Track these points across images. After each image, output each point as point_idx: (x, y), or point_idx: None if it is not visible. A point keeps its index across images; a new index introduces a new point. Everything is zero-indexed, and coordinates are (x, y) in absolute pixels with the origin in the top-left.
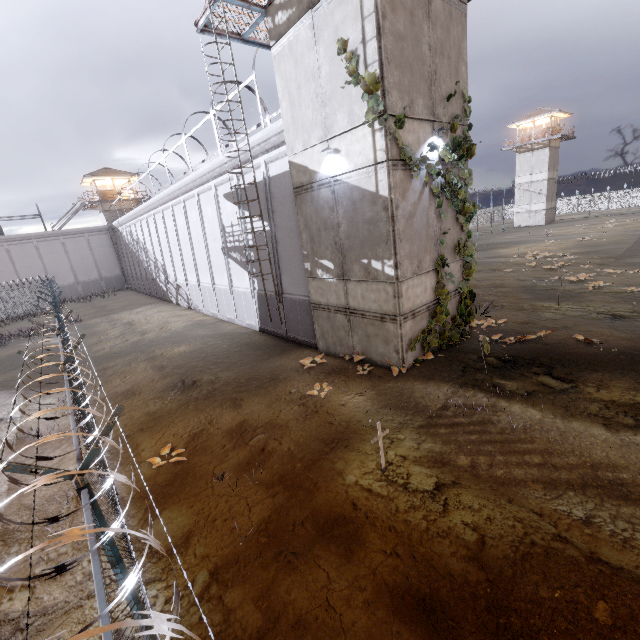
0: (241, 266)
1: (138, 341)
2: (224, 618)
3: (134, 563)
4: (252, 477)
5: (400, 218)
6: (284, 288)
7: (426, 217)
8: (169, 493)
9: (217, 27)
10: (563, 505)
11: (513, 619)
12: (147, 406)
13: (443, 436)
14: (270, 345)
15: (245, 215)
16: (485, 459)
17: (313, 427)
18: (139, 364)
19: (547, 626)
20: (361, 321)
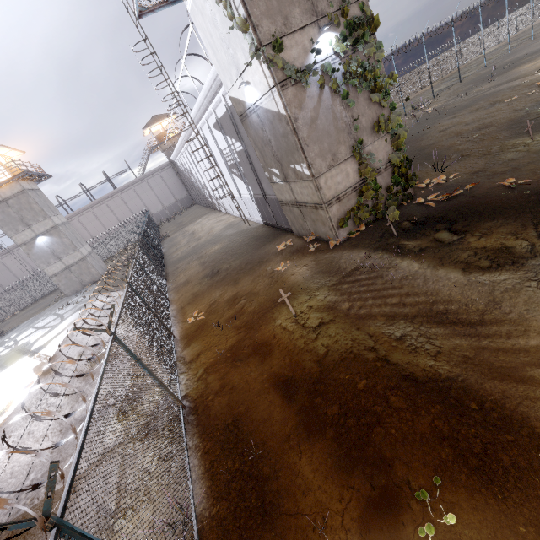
0: (239, 178)
1: (195, 246)
2: (206, 386)
3: (174, 365)
4: (232, 325)
5: (302, 127)
6: (265, 191)
7: (332, 114)
8: (195, 335)
9: (148, 6)
10: (391, 330)
11: (322, 387)
12: (193, 289)
13: (343, 290)
14: (267, 235)
15: (228, 139)
16: (360, 304)
17: (272, 292)
18: (193, 262)
19: (334, 390)
20: (306, 211)
